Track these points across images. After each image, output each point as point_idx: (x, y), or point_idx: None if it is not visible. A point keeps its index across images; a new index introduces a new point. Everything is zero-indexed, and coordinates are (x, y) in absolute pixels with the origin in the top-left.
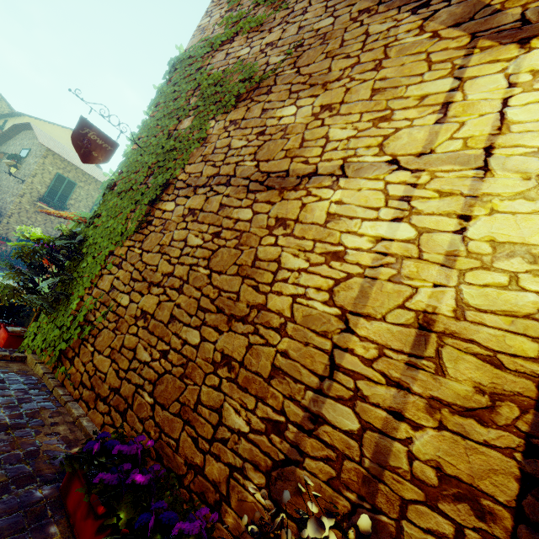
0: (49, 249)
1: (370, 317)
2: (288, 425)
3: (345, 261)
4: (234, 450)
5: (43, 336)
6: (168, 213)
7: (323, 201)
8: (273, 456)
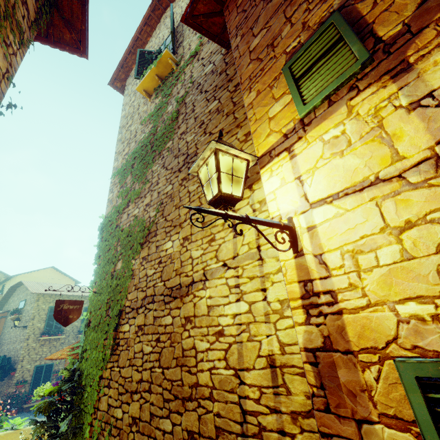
0: (59, 394)
1: (248, 369)
2: None
3: (225, 335)
4: None
5: None
6: (126, 333)
7: (203, 299)
8: None
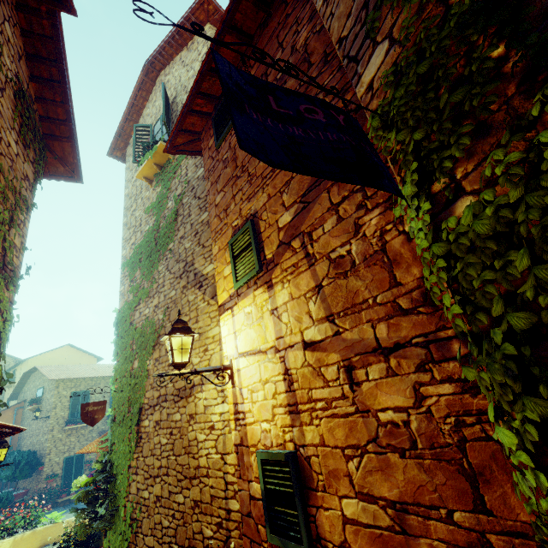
0: (94, 484)
1: (229, 453)
2: (223, 521)
3: (215, 429)
4: (212, 547)
5: (114, 545)
6: (147, 428)
7: (201, 400)
8: (223, 540)
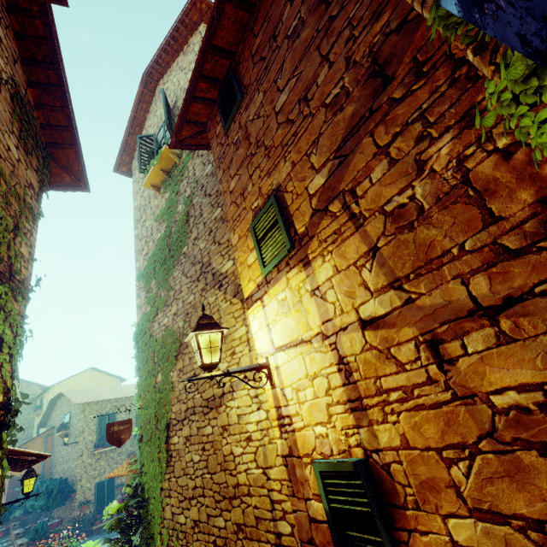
0: (126, 510)
1: (271, 467)
2: None
3: (253, 440)
4: None
5: None
6: (177, 445)
7: (233, 409)
8: None
